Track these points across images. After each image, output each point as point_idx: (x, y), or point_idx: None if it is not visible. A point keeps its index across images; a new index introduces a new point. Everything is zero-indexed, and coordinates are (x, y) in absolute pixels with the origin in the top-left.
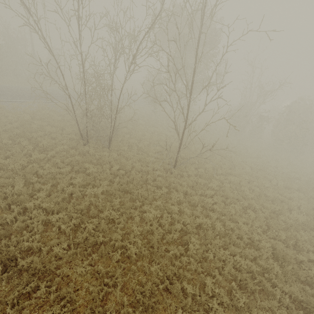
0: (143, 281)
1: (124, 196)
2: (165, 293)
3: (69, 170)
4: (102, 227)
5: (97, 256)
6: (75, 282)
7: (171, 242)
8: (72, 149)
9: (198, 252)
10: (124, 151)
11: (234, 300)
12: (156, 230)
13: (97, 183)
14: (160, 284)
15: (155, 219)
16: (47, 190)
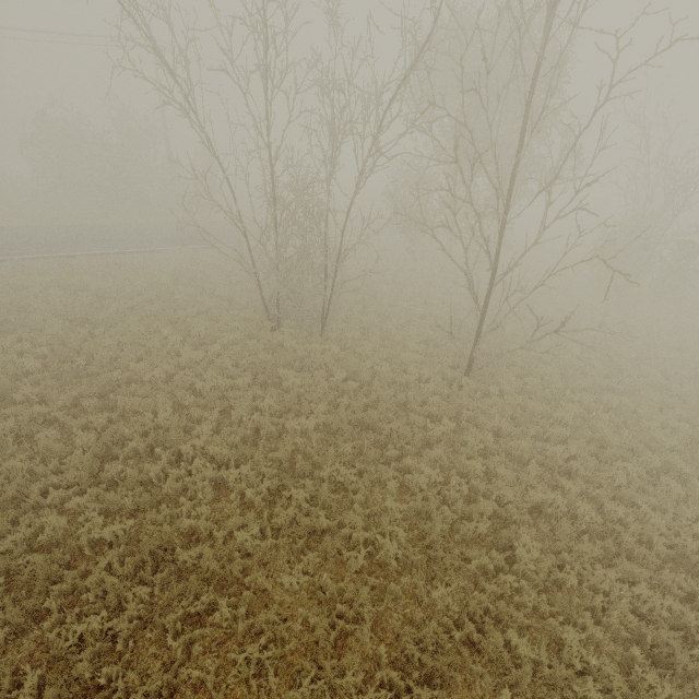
0: (418, 619)
1: (360, 435)
2: (467, 650)
3: (250, 382)
4: (322, 499)
5: (317, 557)
6: (280, 604)
7: (473, 541)
8: (253, 340)
9: (540, 568)
10: (354, 341)
11: (639, 691)
12: (436, 511)
13: (304, 409)
14: (454, 629)
15: (432, 487)
16: (213, 421)
